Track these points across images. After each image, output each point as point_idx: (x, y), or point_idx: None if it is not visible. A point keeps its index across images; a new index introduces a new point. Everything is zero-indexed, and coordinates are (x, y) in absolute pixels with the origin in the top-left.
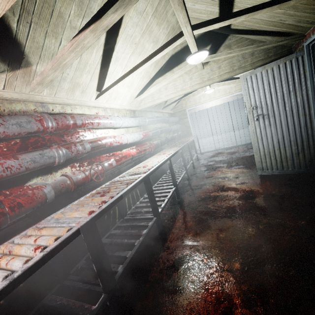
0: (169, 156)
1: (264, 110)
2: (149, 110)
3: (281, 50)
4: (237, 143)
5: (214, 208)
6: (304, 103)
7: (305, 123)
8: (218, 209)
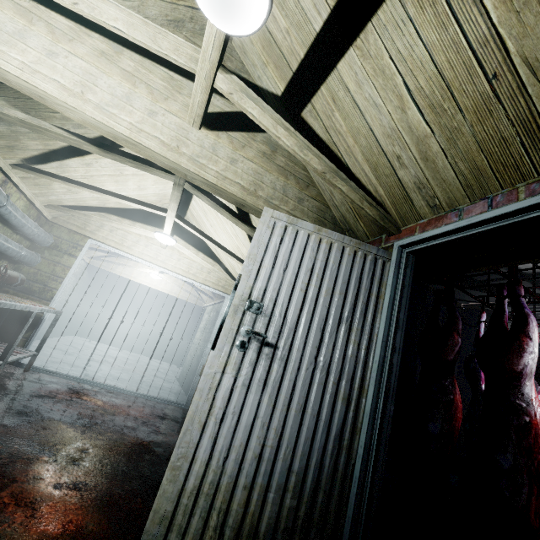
0: None
1: (273, 328)
2: None
3: None
4: (142, 386)
5: None
6: (357, 366)
7: (341, 428)
8: None
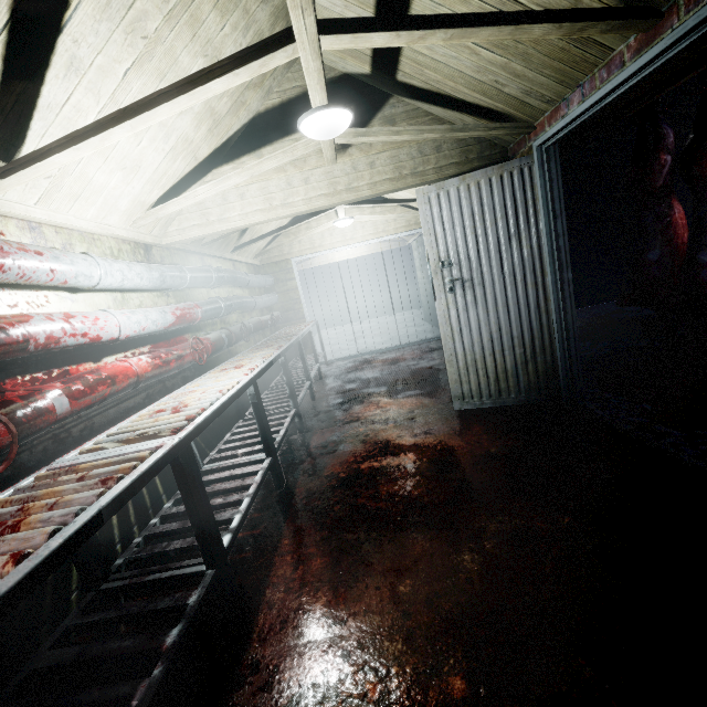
0: (253, 374)
1: (465, 269)
2: (196, 249)
3: (490, 152)
4: (401, 340)
5: (373, 506)
6: (534, 261)
7: (537, 302)
8: (384, 509)
